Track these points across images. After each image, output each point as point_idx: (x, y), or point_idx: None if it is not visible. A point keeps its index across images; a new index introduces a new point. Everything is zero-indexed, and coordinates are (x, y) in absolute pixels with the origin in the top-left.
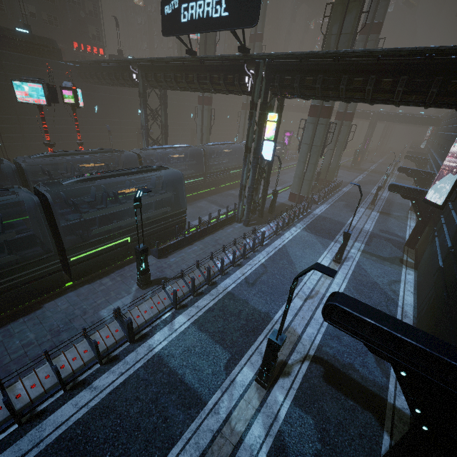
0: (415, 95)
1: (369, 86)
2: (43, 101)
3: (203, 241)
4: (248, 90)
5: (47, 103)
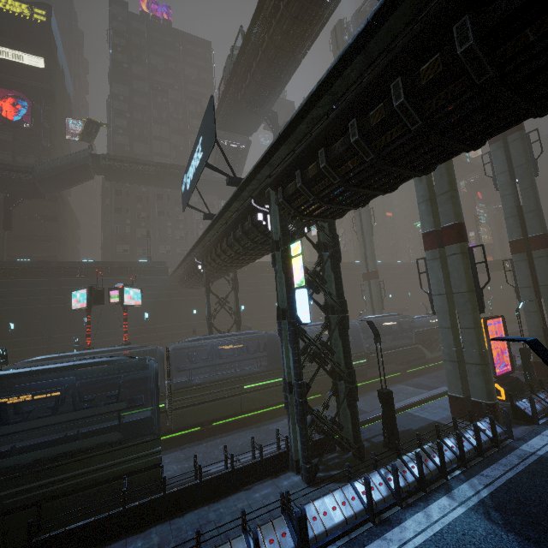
0: (531, 25)
1: (397, 100)
2: (85, 304)
3: (172, 524)
4: (269, 229)
5: (87, 305)
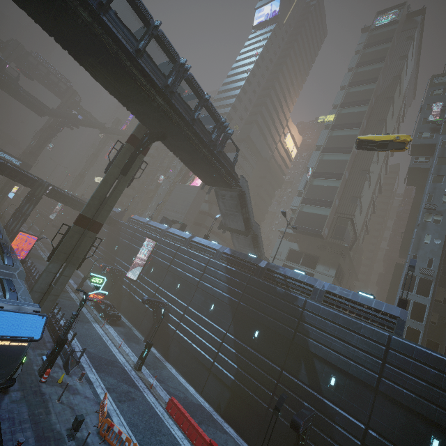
0: None
1: None
2: None
3: None
4: None
5: None
